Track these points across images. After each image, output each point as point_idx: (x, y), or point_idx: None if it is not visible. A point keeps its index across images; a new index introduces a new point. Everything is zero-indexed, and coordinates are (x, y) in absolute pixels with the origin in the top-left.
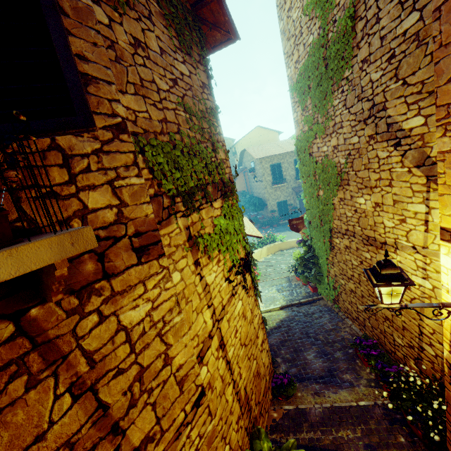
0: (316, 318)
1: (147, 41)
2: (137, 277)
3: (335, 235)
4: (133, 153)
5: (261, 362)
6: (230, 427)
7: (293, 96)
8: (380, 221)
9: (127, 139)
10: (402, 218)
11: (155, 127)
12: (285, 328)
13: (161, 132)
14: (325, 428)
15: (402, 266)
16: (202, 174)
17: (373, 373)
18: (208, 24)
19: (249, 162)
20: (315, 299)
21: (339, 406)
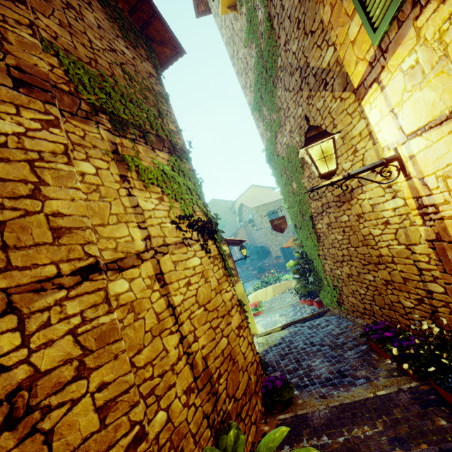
0: (322, 327)
1: (83, 13)
2: (8, 97)
3: (316, 220)
4: (30, 21)
5: (239, 349)
6: (171, 390)
7: (255, 116)
8: (341, 169)
9: (25, 10)
10: (354, 149)
11: (81, 56)
12: (286, 343)
13: (87, 63)
14: (333, 430)
15: (373, 201)
16: (142, 121)
17: (395, 363)
18: (156, 41)
19: (247, 215)
20: (321, 312)
21: (351, 401)
